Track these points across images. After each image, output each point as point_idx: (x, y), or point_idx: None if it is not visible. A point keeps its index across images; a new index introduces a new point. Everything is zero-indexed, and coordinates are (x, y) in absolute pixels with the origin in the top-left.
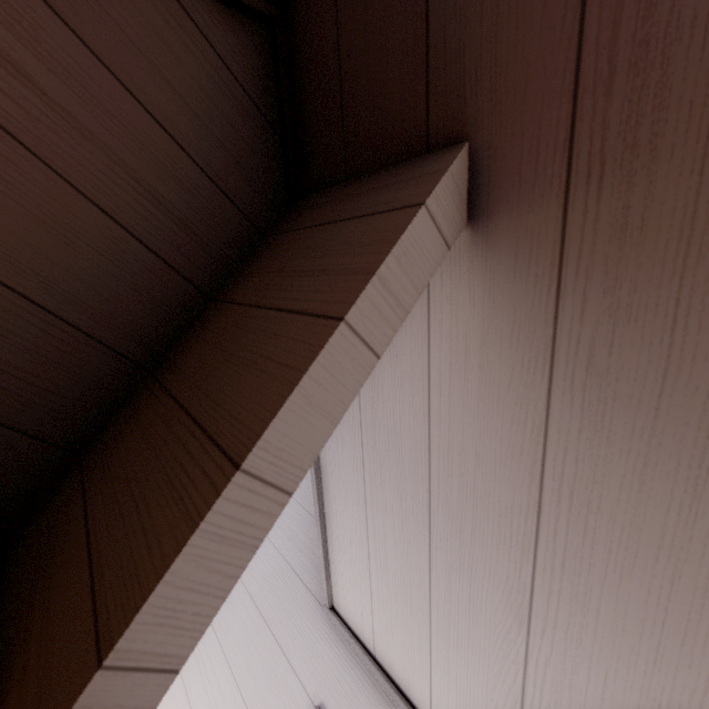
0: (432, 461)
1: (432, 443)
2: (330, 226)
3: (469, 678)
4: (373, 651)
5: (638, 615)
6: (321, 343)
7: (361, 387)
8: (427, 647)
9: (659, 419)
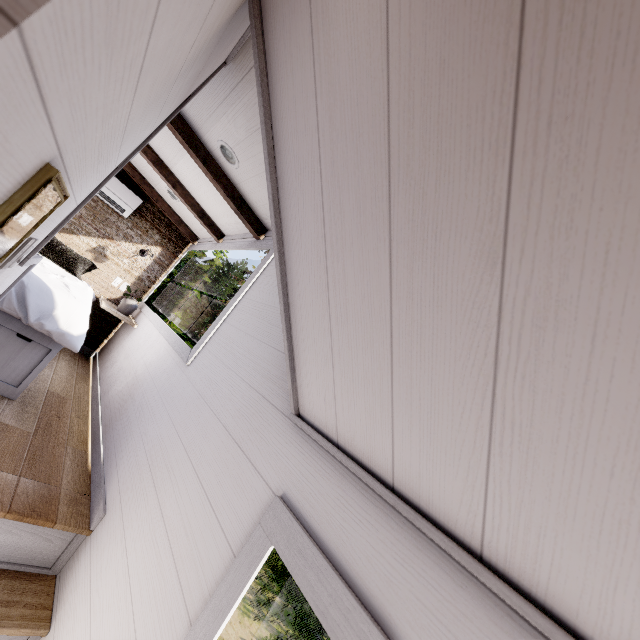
0: (392, 126)
1: (391, 101)
2: None
3: (433, 393)
4: (336, 438)
5: None
6: None
7: None
8: (388, 389)
9: None
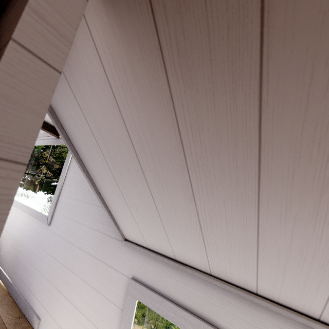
0: (134, 146)
1: (131, 137)
2: (11, 9)
3: (182, 234)
4: (147, 246)
5: (228, 169)
6: (0, 58)
7: (53, 92)
8: (164, 232)
9: (213, 65)
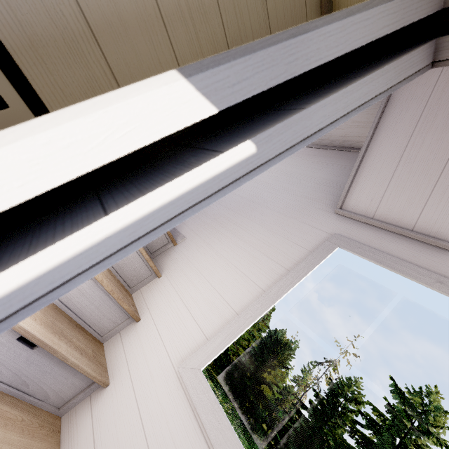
0: None
1: None
2: None
3: None
4: (372, 216)
5: None
6: None
7: None
8: (431, 188)
9: None
